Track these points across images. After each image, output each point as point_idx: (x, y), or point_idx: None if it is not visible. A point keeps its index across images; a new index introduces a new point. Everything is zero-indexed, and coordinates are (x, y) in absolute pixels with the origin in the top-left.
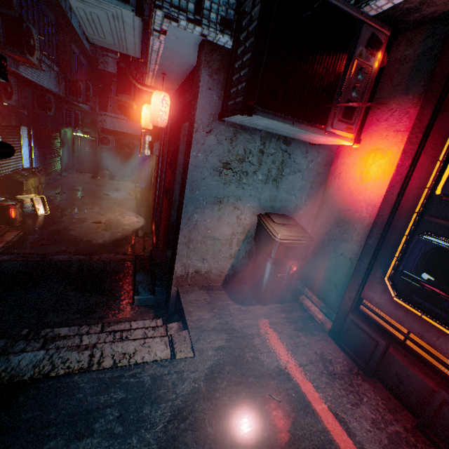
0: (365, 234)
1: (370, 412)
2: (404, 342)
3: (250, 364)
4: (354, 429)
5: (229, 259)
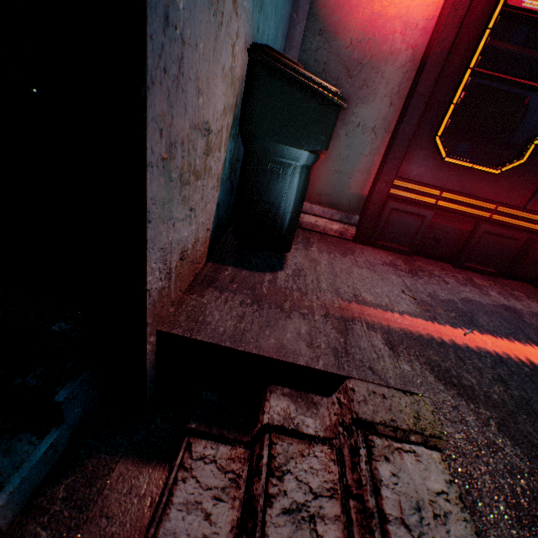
0: (400, 82)
1: (450, 279)
2: (435, 205)
3: (418, 328)
4: (475, 299)
5: (215, 192)
